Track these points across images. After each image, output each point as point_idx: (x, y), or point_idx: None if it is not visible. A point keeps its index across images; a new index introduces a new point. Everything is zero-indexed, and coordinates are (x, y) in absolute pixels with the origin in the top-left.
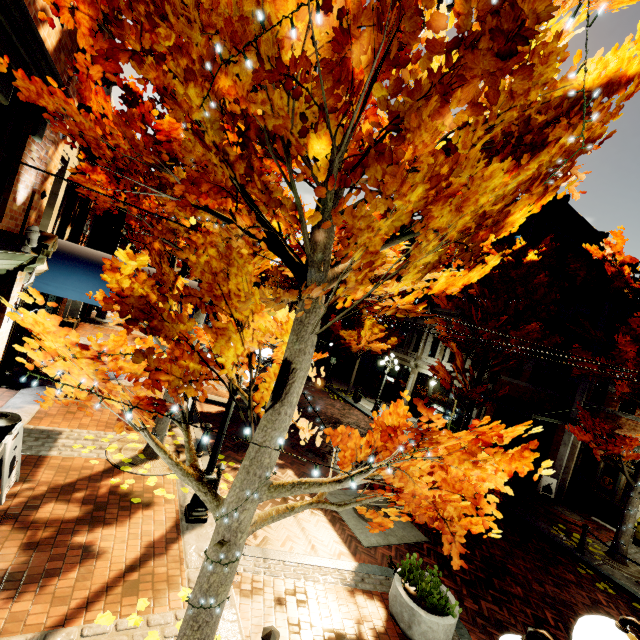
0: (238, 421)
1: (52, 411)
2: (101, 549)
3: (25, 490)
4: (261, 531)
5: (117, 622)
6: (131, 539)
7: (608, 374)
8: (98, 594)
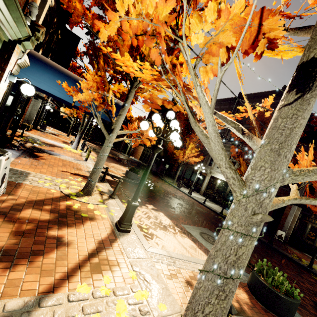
0: (126, 186)
1: (22, 162)
2: (68, 241)
3: (10, 199)
4: (159, 242)
5: (92, 291)
6: (87, 237)
7: None
8: (73, 270)
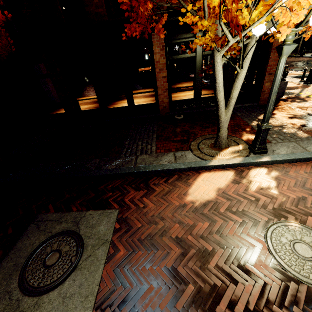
0: None
1: None
2: None
3: None
4: None
5: None
6: None
7: None
8: None
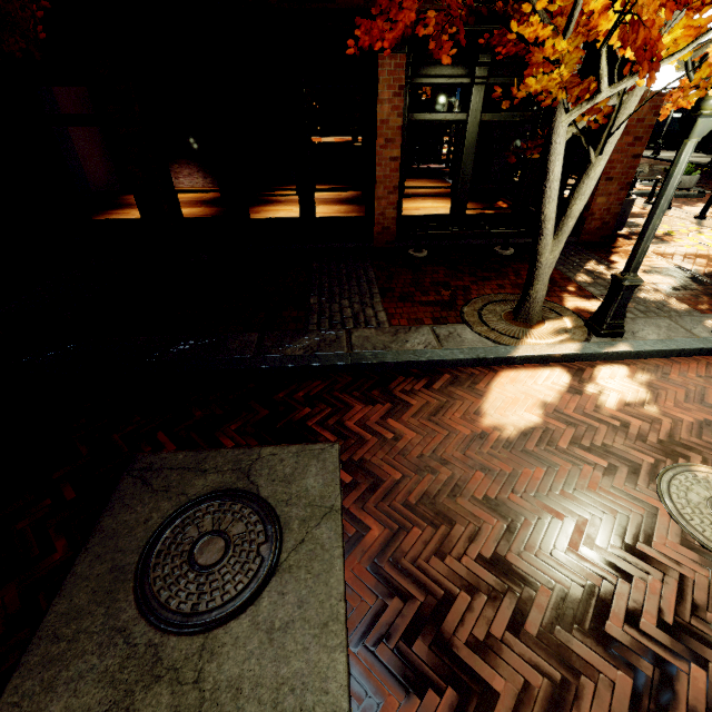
0: None
1: None
2: None
3: None
4: None
5: None
6: None
7: None
8: None
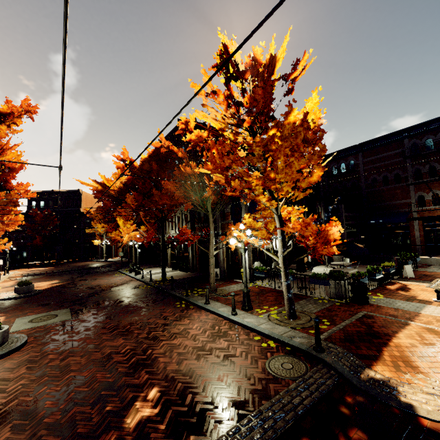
0: None
1: None
2: None
3: None
4: None
5: None
6: None
7: (177, 202)
8: None
